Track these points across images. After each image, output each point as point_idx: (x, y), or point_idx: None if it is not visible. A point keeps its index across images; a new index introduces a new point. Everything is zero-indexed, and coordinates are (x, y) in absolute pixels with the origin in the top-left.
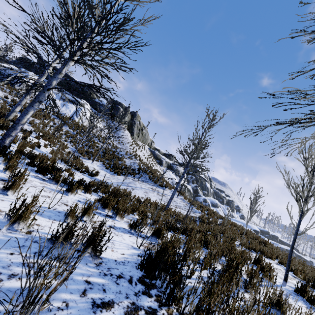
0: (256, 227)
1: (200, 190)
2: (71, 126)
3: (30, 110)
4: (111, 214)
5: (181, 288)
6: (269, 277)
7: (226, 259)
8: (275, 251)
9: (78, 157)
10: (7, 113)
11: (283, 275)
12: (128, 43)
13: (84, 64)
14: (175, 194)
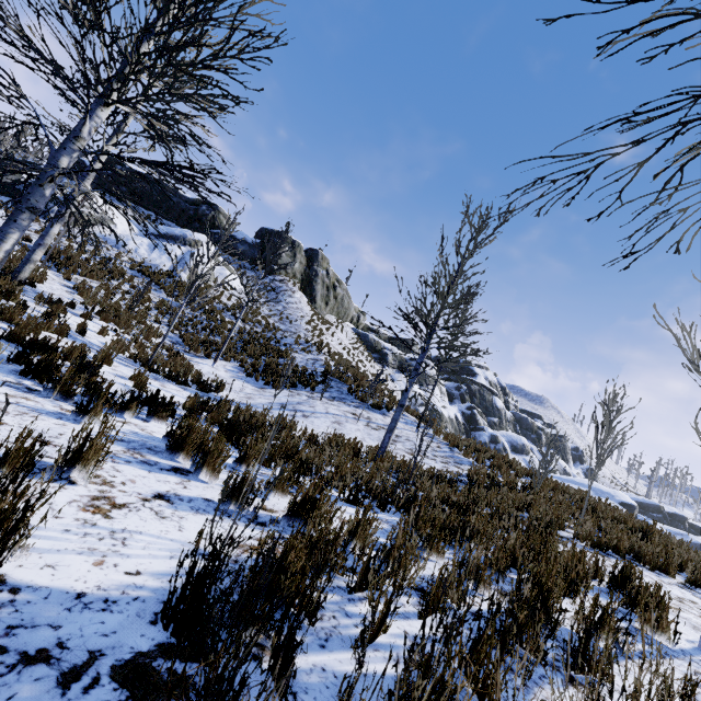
0: (626, 496)
1: (481, 415)
2: (170, 291)
3: (9, 230)
4: (191, 465)
5: (289, 693)
6: (657, 628)
7: (512, 579)
8: (677, 552)
9: (184, 355)
10: (16, 267)
11: (700, 618)
12: (238, 50)
13: (124, 105)
14: (414, 424)
